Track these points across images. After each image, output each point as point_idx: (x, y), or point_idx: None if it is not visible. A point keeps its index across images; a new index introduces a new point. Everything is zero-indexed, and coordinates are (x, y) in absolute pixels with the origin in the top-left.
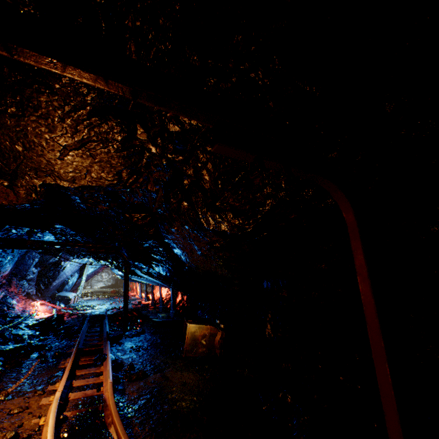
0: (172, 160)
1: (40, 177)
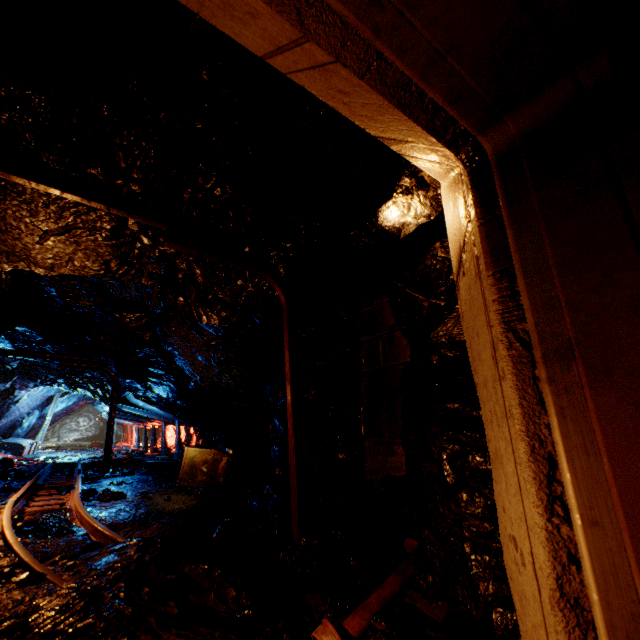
0: (164, 252)
1: (12, 262)
